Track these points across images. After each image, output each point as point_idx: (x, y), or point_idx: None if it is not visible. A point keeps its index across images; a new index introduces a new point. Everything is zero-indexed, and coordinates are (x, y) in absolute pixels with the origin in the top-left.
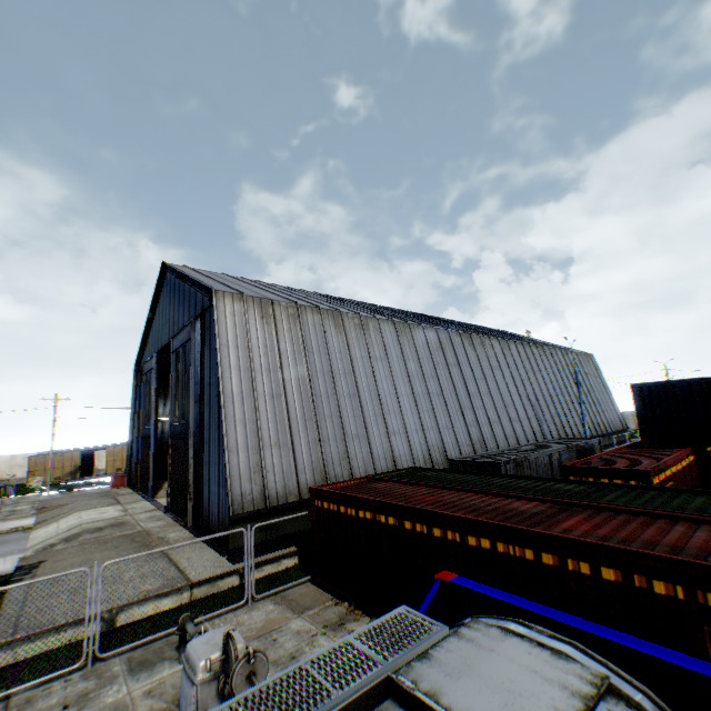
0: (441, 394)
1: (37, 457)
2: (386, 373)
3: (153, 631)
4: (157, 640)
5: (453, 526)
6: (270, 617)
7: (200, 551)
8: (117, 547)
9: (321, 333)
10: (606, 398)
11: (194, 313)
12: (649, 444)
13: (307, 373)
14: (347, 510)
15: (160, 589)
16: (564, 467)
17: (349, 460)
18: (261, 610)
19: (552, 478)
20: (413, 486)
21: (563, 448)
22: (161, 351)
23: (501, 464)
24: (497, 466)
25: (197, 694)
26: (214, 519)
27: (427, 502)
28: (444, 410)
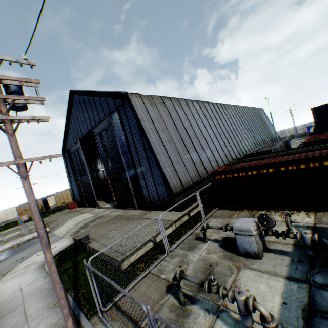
0: (222, 132)
1: (20, 207)
2: (202, 125)
3: (175, 240)
4: (183, 241)
5: (312, 161)
6: (220, 222)
7: (158, 213)
8: (114, 222)
9: (174, 110)
10: (270, 126)
11: (109, 111)
12: (319, 132)
13: (176, 129)
14: (239, 174)
15: (164, 226)
16: (305, 143)
17: (203, 164)
18: (213, 222)
19: (314, 144)
20: (256, 161)
21: (282, 142)
22: (82, 138)
23: (271, 150)
24: (269, 151)
25: (255, 239)
26: (156, 200)
27: (281, 160)
28: (225, 138)
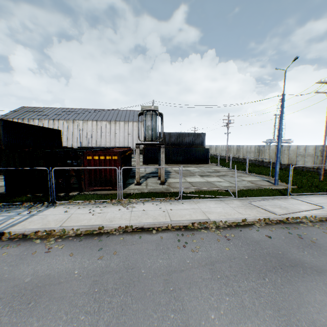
0: None
1: None
2: None
3: None
4: None
5: None
6: None
7: None
8: None
9: None
10: None
11: None
12: None
13: None
14: None
15: None
16: None
17: None
18: None
19: None
20: None
21: None
22: None
23: None
24: None
25: None
26: None
27: None
28: None
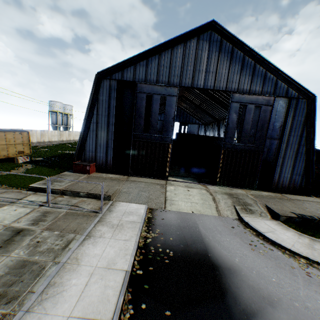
0: None
1: None
2: None
3: None
4: None
5: None
6: None
7: (295, 196)
8: (277, 201)
9: None
10: None
11: (273, 92)
12: None
13: None
14: None
15: None
16: None
17: None
18: None
19: None
20: None
21: None
22: (188, 87)
23: None
24: None
25: None
26: (284, 186)
27: None
28: None
